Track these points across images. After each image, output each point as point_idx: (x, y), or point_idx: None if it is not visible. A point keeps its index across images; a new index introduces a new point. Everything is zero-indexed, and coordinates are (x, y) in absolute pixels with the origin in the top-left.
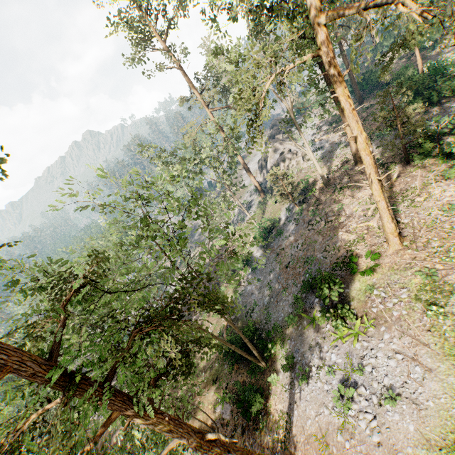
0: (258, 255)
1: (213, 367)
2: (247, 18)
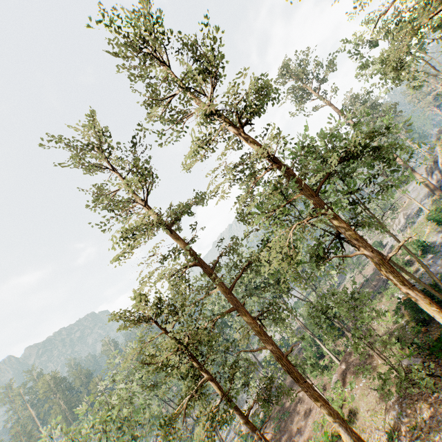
0: (439, 240)
1: (392, 335)
2: (387, 39)
